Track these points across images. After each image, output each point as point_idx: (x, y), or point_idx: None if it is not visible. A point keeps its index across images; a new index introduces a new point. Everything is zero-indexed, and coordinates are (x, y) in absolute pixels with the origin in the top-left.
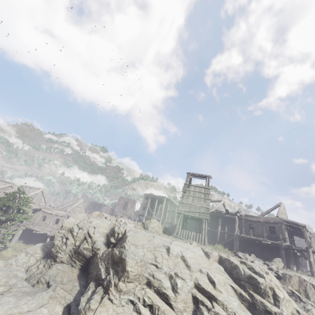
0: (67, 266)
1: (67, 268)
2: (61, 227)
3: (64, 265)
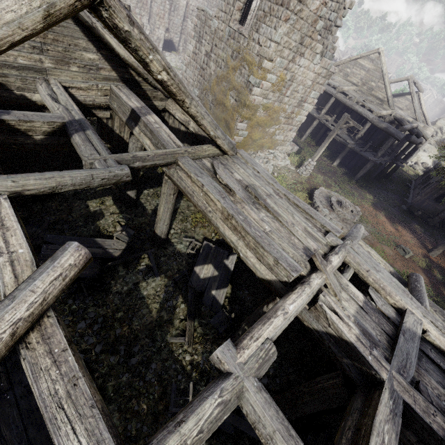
0: (432, 146)
1: (432, 147)
2: (434, 125)
3: (431, 145)
